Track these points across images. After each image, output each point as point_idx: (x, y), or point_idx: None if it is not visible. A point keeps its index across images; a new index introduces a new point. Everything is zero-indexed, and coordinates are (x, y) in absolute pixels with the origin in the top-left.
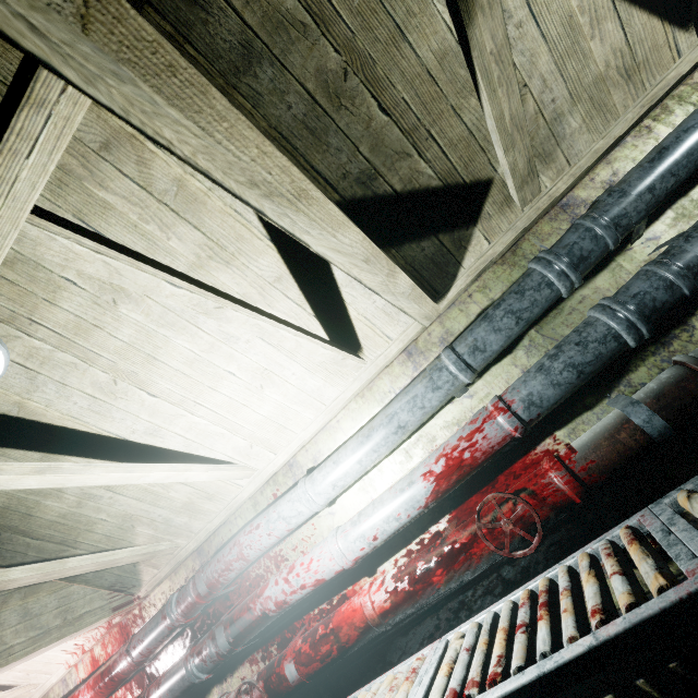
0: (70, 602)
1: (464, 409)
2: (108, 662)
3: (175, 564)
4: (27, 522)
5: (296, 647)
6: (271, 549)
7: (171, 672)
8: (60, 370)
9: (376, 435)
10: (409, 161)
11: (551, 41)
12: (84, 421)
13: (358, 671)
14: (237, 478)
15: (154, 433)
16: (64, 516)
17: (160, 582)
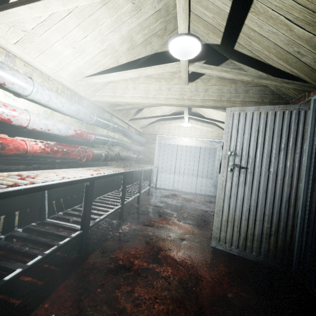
0: None
1: (79, 124)
2: None
3: None
4: None
5: None
6: None
7: None
8: None
9: (73, 107)
10: None
11: None
12: None
13: None
14: None
15: None
16: None
17: None
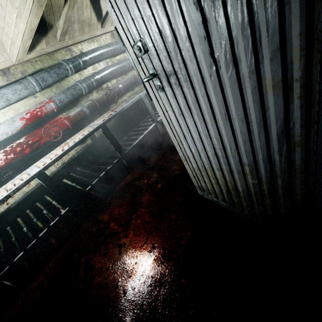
0: None
1: (32, 101)
2: None
3: None
4: None
5: None
6: None
7: None
8: None
9: None
10: None
11: (77, 1)
12: None
13: None
14: None
15: None
16: None
17: None
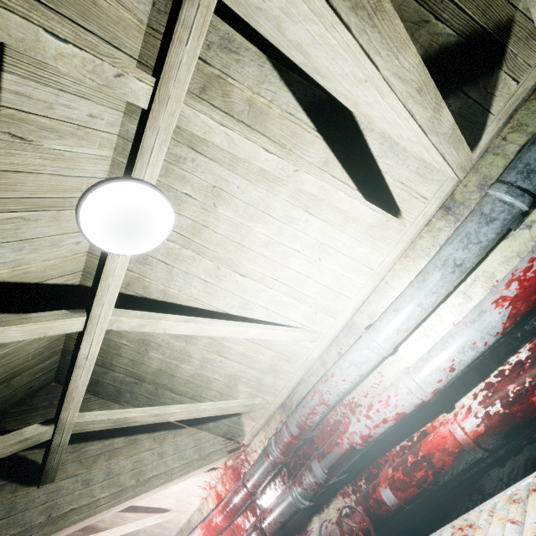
0: (201, 443)
1: (522, 240)
2: (230, 493)
3: (266, 417)
4: (172, 381)
5: (387, 475)
6: (343, 398)
7: (279, 499)
8: (185, 263)
9: (433, 278)
10: (427, 28)
11: None
12: (201, 301)
13: (454, 503)
14: (307, 340)
15: (245, 307)
16: (193, 376)
17: (257, 433)
